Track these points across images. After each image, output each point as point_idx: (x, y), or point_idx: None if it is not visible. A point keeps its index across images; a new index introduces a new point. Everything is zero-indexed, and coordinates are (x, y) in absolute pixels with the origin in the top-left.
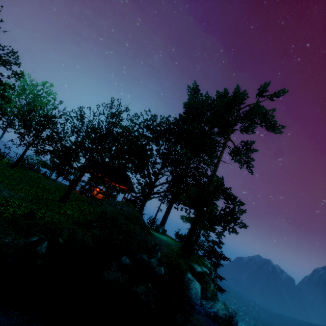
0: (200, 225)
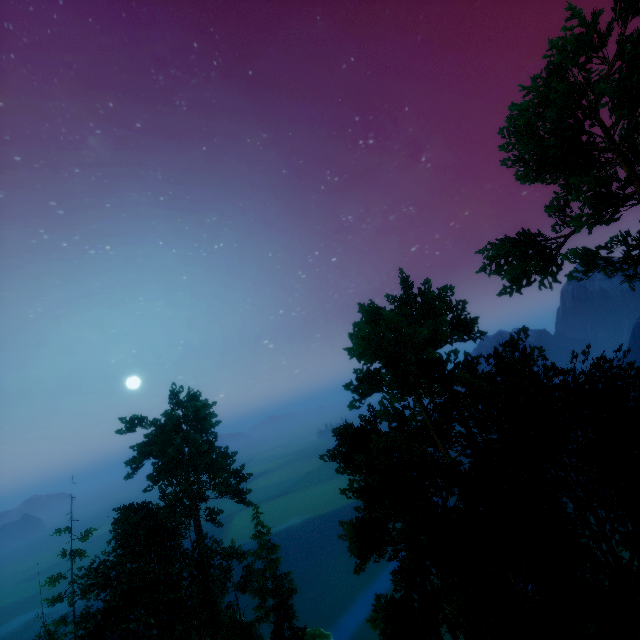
0: None
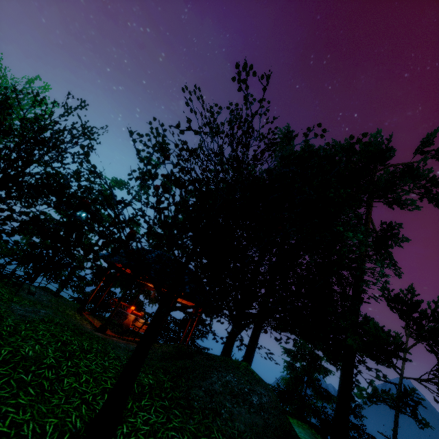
0: (394, 407)
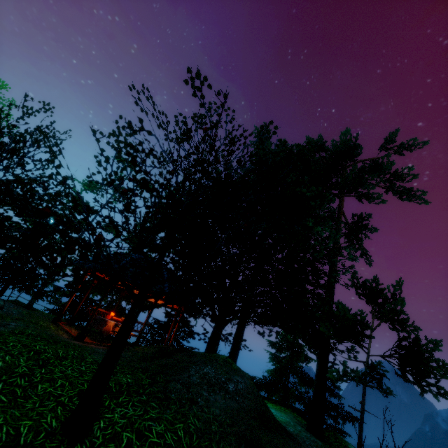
0: (361, 382)
